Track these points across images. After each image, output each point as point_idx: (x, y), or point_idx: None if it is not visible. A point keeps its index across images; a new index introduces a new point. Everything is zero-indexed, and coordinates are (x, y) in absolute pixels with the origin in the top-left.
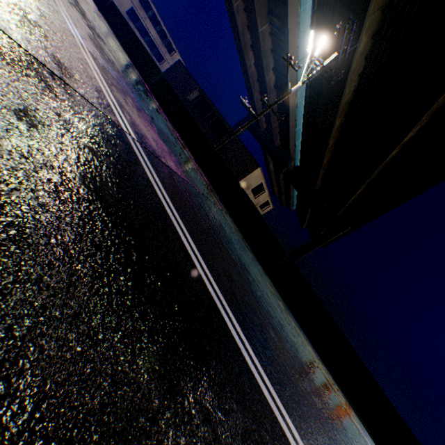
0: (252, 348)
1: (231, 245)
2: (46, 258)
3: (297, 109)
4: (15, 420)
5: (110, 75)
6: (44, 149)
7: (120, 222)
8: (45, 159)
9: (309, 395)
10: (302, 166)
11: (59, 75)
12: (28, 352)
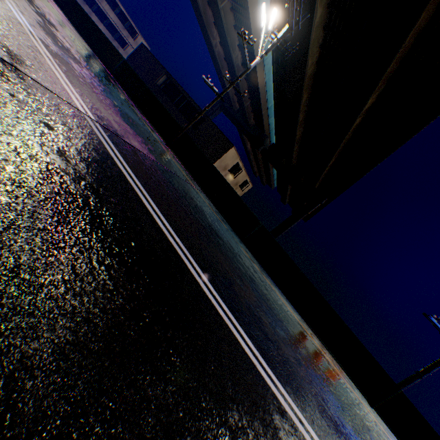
0: (213, 285)
1: (202, 215)
2: (13, 193)
3: (266, 86)
4: (2, 269)
5: (65, 61)
6: (2, 121)
7: (78, 181)
8: (4, 129)
9: (272, 327)
10: (277, 143)
11: (9, 61)
12: (6, 241)
